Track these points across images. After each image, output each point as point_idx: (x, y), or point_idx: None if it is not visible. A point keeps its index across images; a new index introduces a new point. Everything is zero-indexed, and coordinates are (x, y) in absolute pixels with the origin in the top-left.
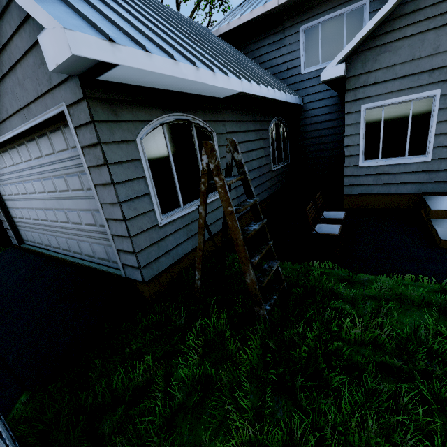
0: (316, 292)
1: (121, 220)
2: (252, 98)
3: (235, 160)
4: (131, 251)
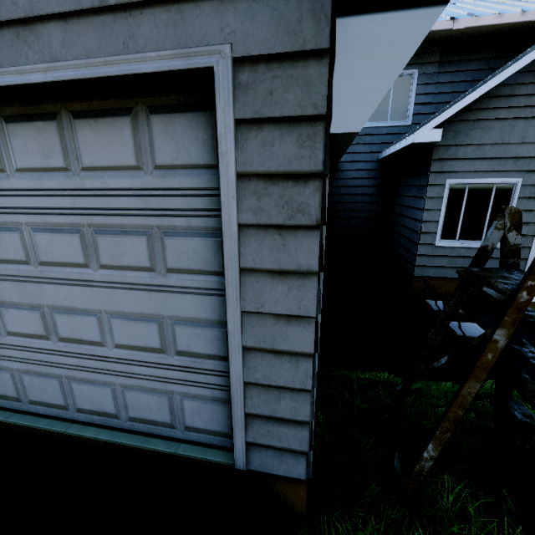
0: None
1: (300, 354)
2: (338, 143)
3: (507, 244)
4: (303, 421)
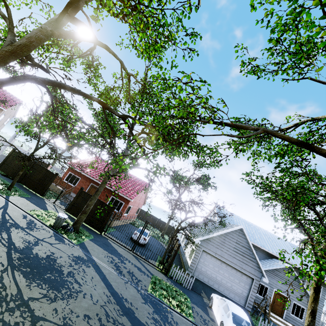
0: (267, 324)
1: (253, 299)
2: None
3: (266, 297)
4: (252, 305)
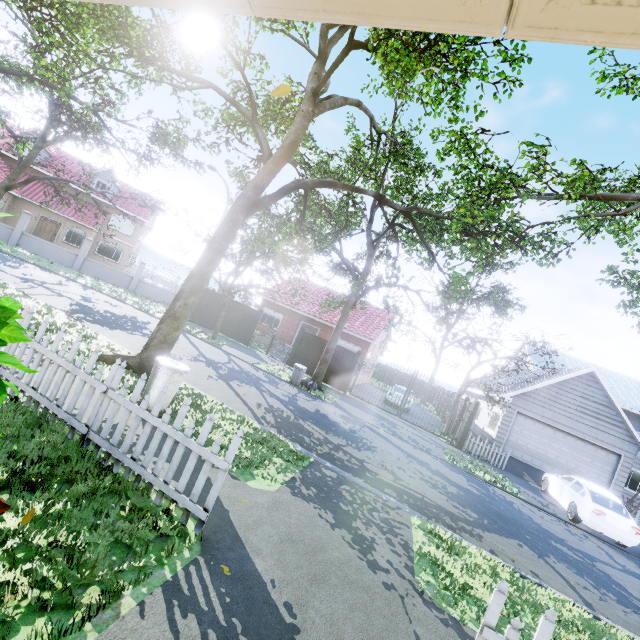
0: None
1: (621, 487)
2: None
3: None
4: (619, 496)
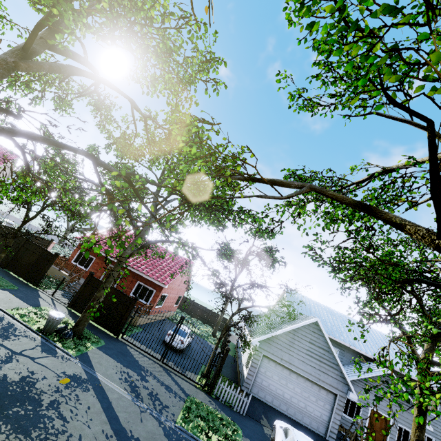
0: None
1: (338, 424)
2: None
3: (357, 421)
4: (336, 433)
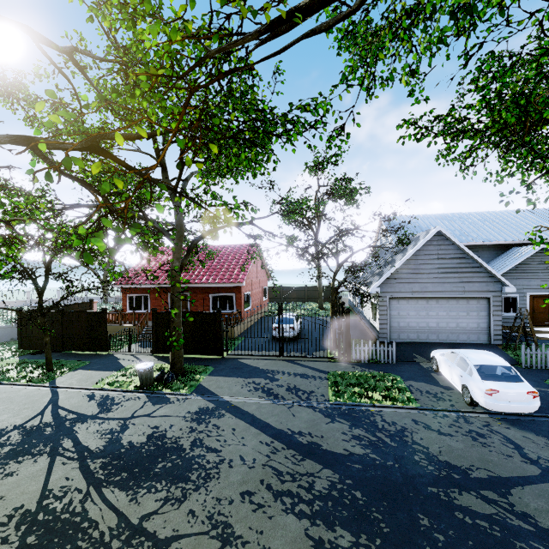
0: None
1: (500, 325)
2: None
3: (520, 312)
4: (501, 334)
